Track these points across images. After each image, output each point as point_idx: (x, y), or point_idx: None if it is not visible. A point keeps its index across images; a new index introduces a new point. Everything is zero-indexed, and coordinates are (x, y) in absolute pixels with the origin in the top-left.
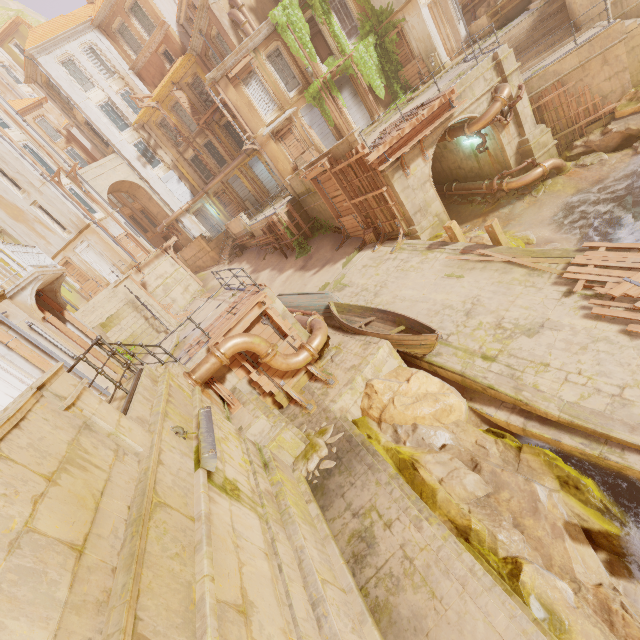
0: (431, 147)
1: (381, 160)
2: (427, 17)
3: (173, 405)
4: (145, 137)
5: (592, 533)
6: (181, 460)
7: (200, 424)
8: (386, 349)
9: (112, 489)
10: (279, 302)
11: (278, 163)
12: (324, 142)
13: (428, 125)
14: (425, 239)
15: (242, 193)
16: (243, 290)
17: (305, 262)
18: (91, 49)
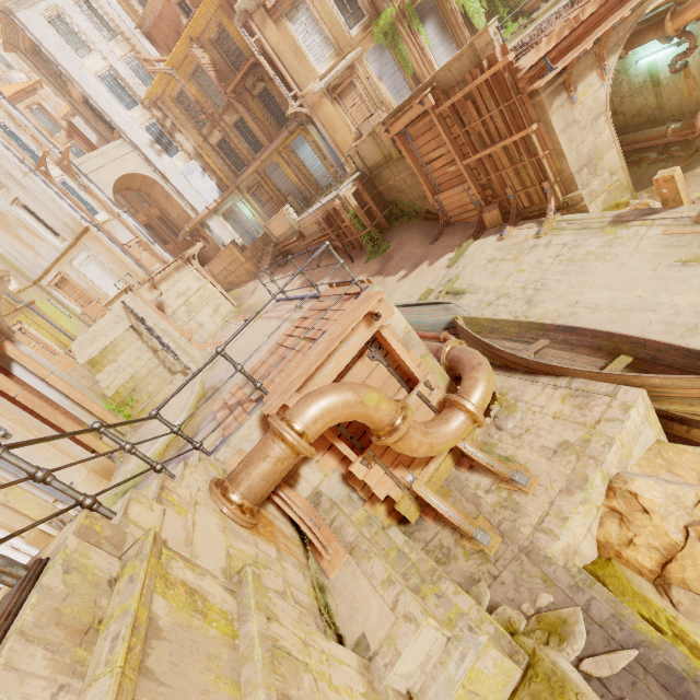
0: (614, 52)
1: (535, 73)
2: None
3: None
4: (159, 117)
5: None
6: None
7: None
8: (640, 408)
9: None
10: (398, 314)
11: (335, 132)
12: (398, 101)
13: (616, 8)
14: (595, 212)
15: (283, 186)
16: (315, 297)
17: (382, 264)
18: (86, 2)
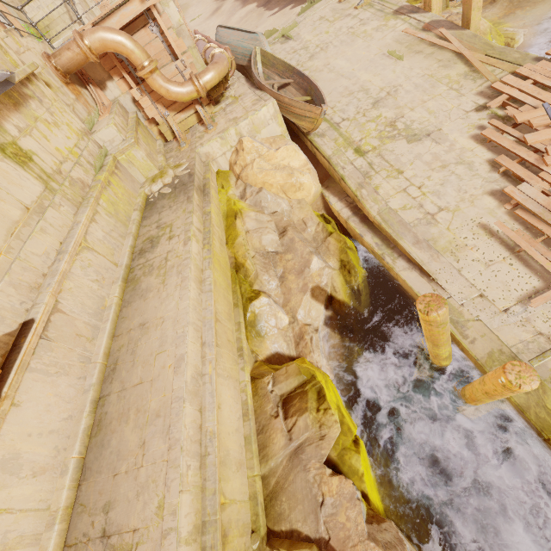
0: None
1: None
2: None
3: None
4: None
5: (334, 300)
6: None
7: None
8: (271, 110)
9: None
10: (174, 8)
11: None
12: None
13: None
14: None
15: None
16: None
17: None
18: None
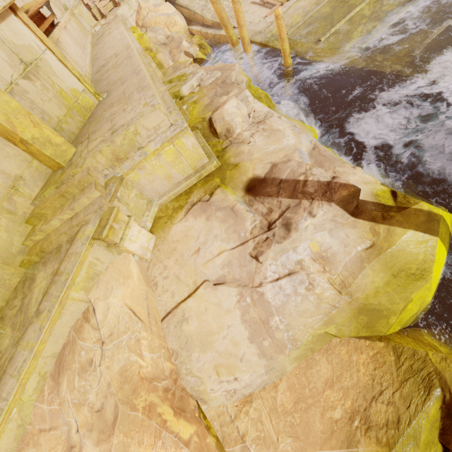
0: None
1: None
2: None
3: None
4: None
5: (197, 59)
6: None
7: None
8: None
9: None
10: None
11: None
12: None
13: None
14: None
15: None
16: None
17: None
18: None
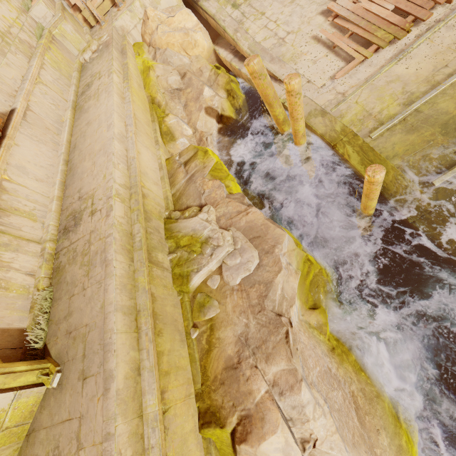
0: None
1: None
2: None
3: None
4: None
5: (223, 117)
6: None
7: None
8: None
9: None
10: None
11: None
12: None
13: None
14: None
15: None
16: None
17: None
18: None
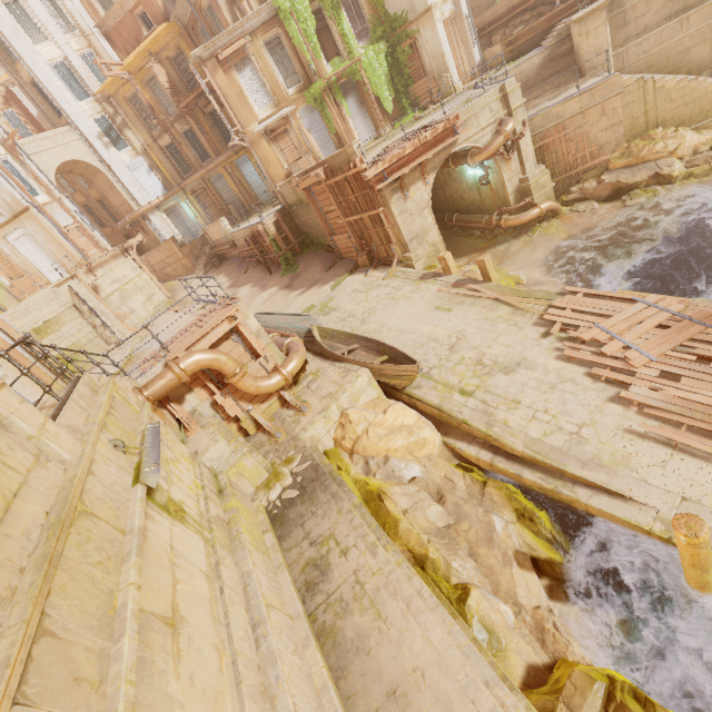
0: (433, 172)
1: (379, 178)
2: (442, 34)
3: (115, 418)
4: (110, 112)
5: (539, 561)
6: (117, 474)
7: (145, 439)
8: (365, 378)
9: (28, 493)
10: (253, 319)
11: (270, 166)
12: (323, 150)
13: (431, 148)
14: (420, 268)
15: (226, 195)
16: (214, 302)
17: (291, 280)
18: None
